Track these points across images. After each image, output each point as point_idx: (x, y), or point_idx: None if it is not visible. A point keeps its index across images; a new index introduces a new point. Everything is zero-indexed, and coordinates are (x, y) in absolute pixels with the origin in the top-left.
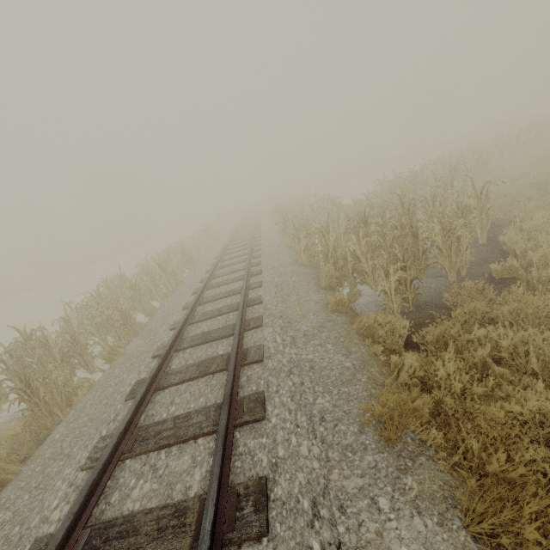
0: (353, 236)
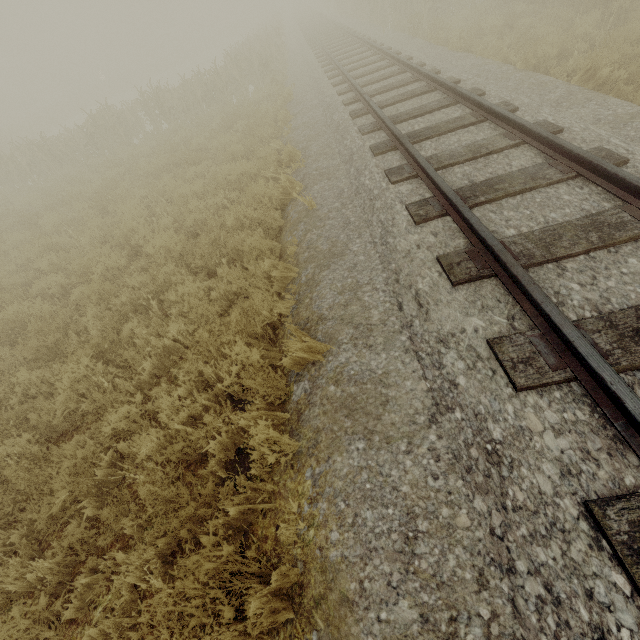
0: None
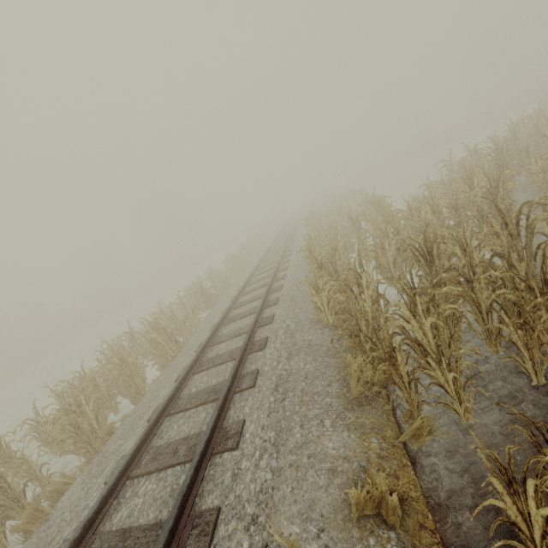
0: (403, 306)
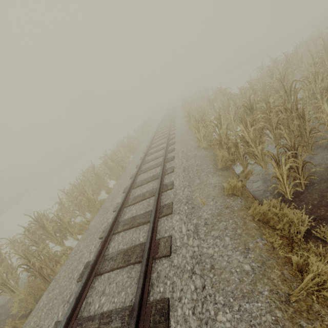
0: (241, 125)
